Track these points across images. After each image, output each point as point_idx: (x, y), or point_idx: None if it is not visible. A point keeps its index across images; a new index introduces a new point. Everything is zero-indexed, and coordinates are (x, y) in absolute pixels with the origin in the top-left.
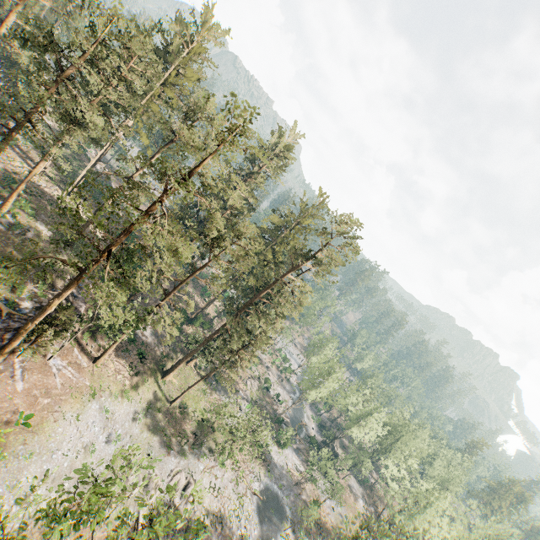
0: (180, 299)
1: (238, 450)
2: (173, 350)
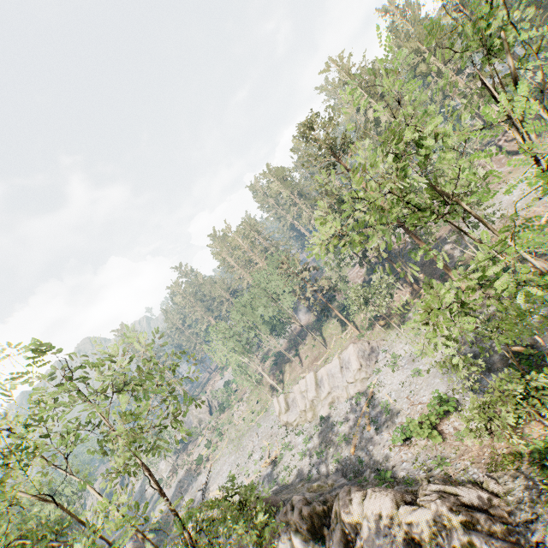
0: None
1: None
2: None
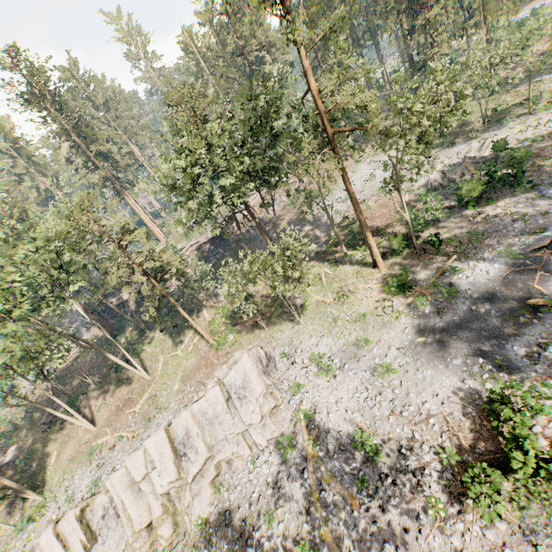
0: None
1: None
2: None
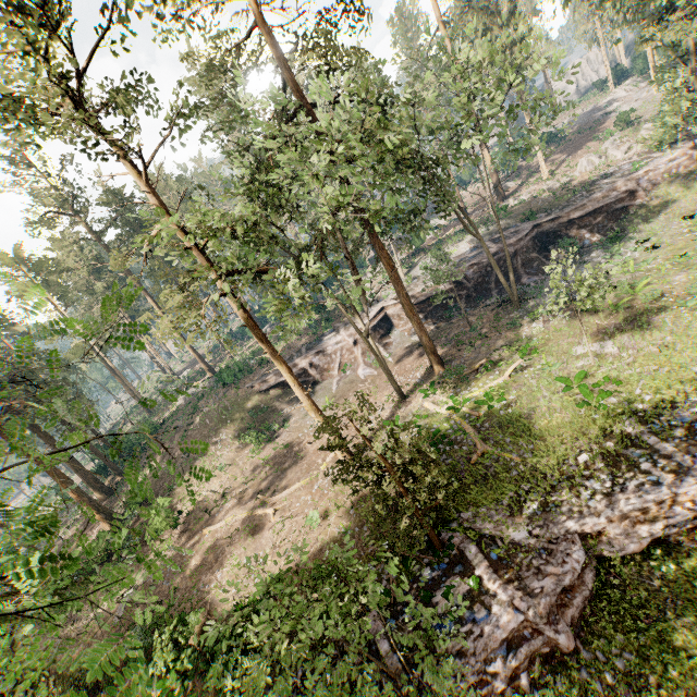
0: None
1: None
2: None
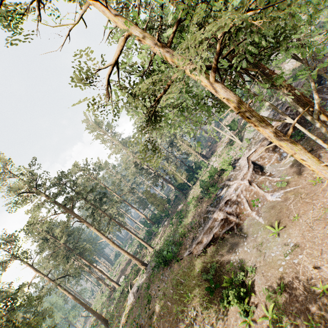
0: None
1: None
2: None
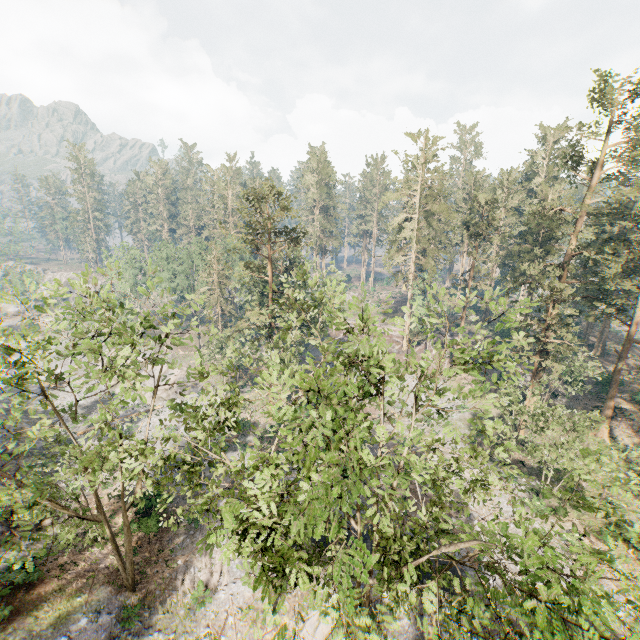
0: (639, 384)
1: (617, 553)
2: (567, 407)
